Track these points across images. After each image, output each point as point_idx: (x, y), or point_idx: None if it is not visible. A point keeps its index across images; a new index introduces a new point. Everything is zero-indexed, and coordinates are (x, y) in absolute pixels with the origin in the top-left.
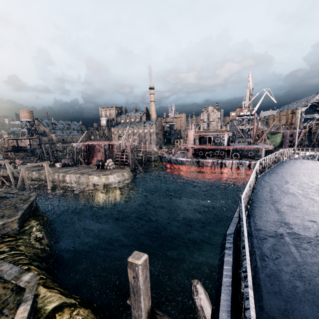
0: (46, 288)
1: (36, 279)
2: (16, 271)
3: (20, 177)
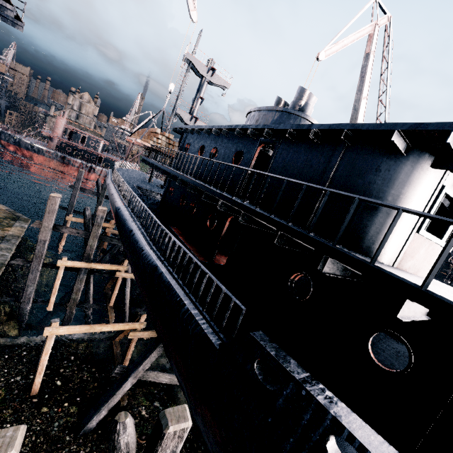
0: None
1: None
2: None
3: None
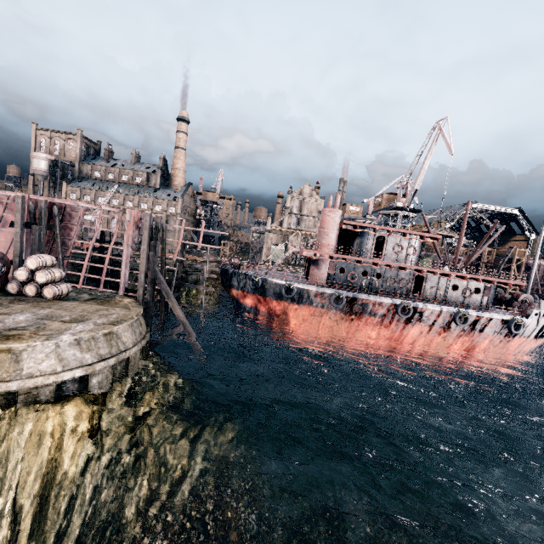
0: None
1: None
2: None
3: None
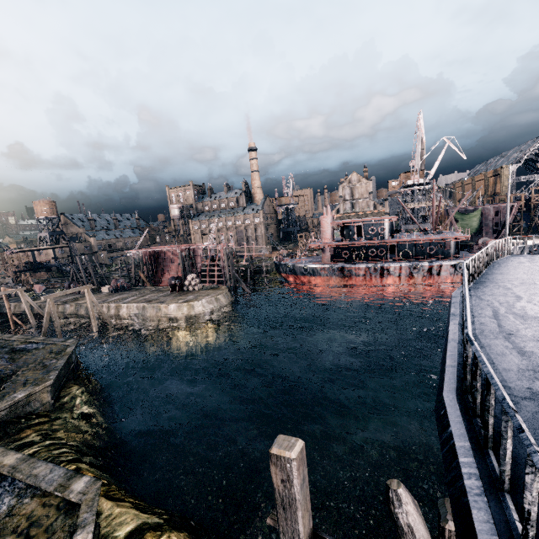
0: (111, 501)
1: (95, 487)
2: (61, 475)
3: (46, 314)
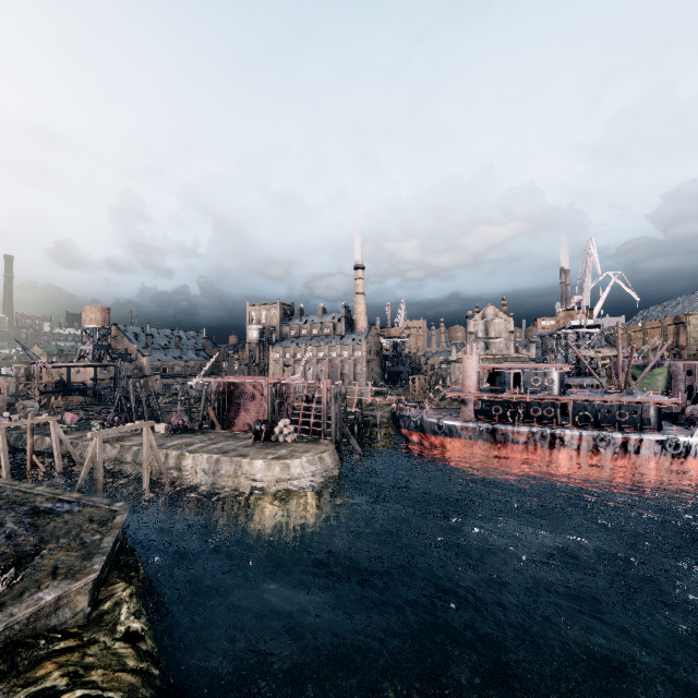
0: None
1: None
2: None
3: (89, 458)
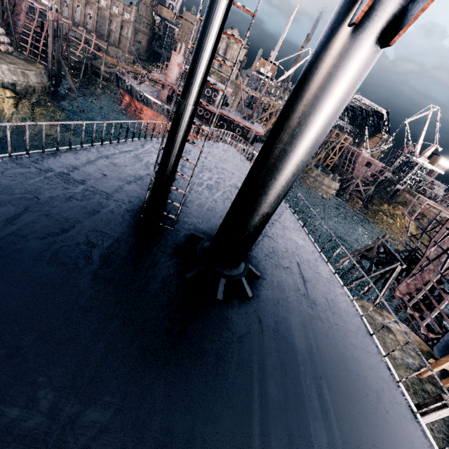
0: None
1: None
2: None
3: None
